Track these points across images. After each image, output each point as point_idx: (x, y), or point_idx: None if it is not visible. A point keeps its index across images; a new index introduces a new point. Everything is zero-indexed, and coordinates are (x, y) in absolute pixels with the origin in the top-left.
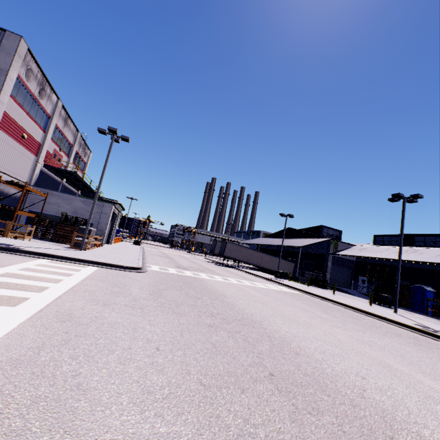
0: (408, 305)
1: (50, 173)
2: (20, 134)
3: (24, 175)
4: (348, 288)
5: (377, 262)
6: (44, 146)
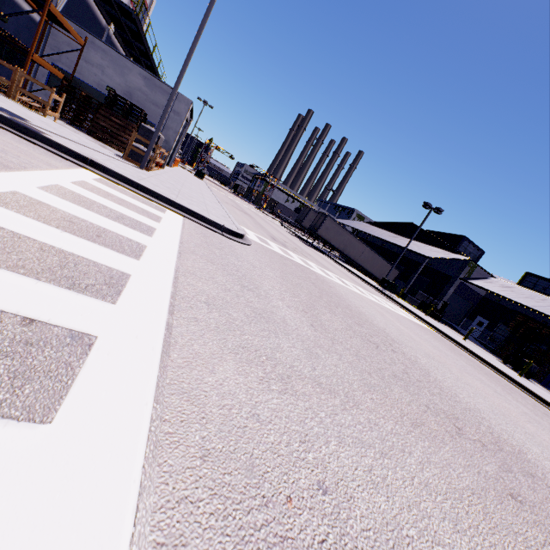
0: (536, 376)
1: None
2: None
3: None
4: (455, 324)
5: (514, 308)
6: None
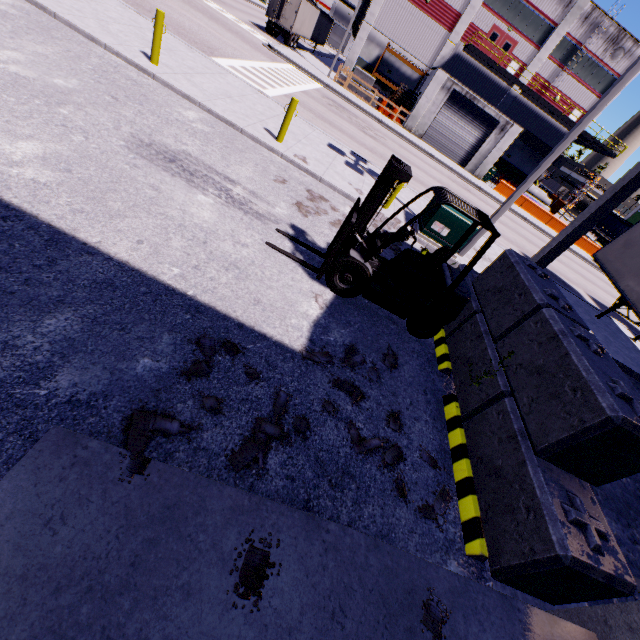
0: None
1: (479, 66)
2: None
3: (425, 54)
4: None
5: None
6: (463, 16)
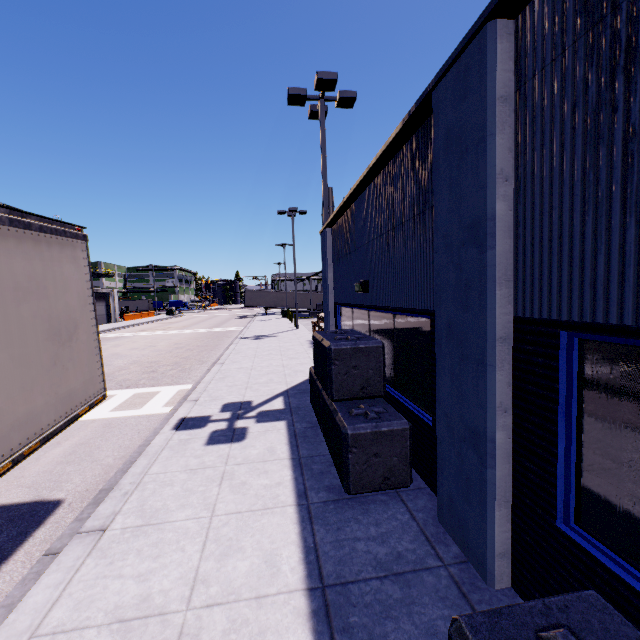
0: None
1: None
2: None
3: None
4: None
5: None
6: None
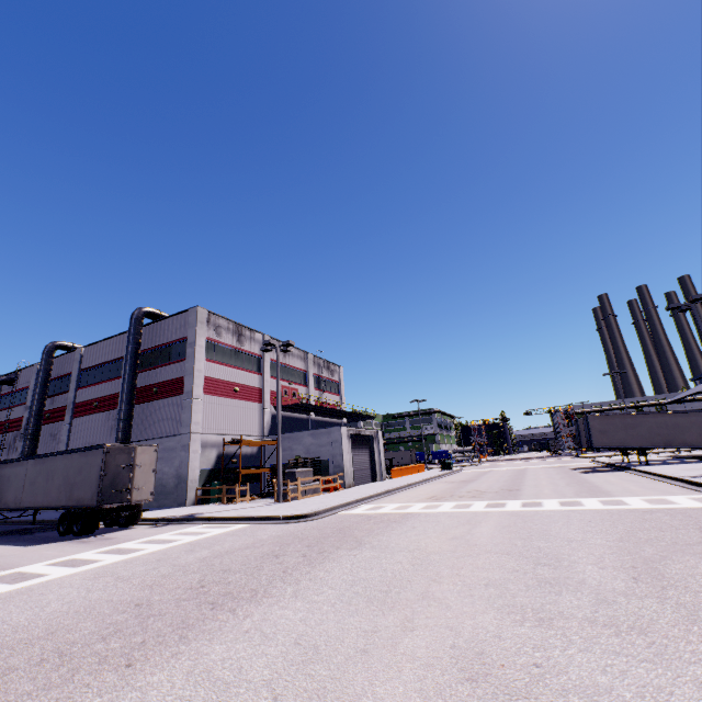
0: None
1: (288, 414)
2: (232, 389)
3: (253, 428)
4: None
5: None
6: (264, 388)
